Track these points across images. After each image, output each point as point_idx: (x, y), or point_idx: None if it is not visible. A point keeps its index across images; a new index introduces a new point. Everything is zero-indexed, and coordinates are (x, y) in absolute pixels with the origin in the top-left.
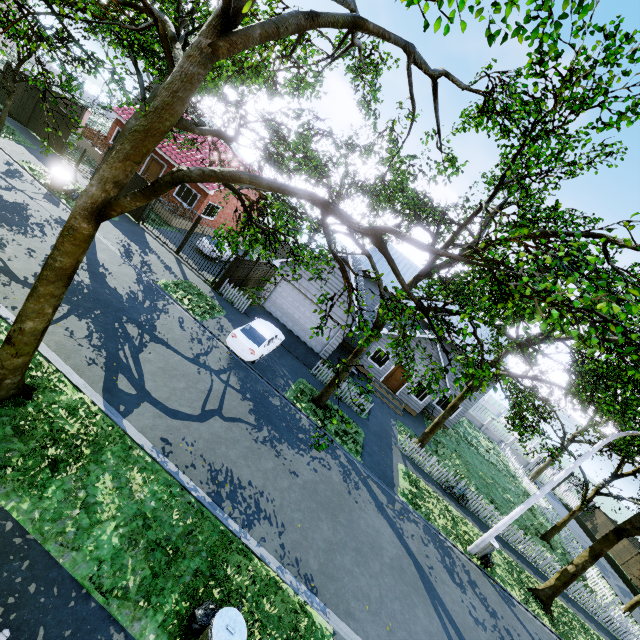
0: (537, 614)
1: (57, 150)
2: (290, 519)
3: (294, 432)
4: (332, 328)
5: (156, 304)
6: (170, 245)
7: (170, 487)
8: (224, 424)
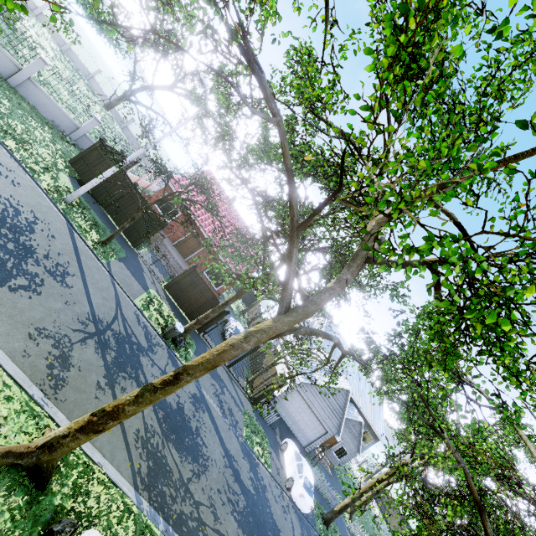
0: None
1: (135, 245)
2: None
3: None
4: (320, 431)
5: (260, 480)
6: None
7: None
8: None
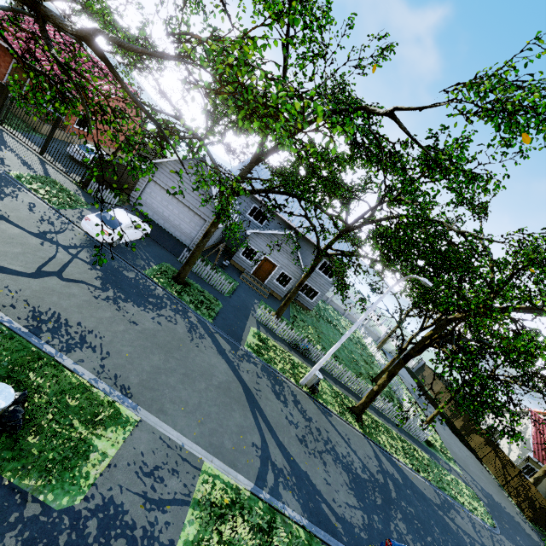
0: (350, 422)
1: None
2: (118, 350)
3: (144, 297)
4: (198, 223)
5: (2, 189)
6: (35, 148)
7: None
8: (61, 283)
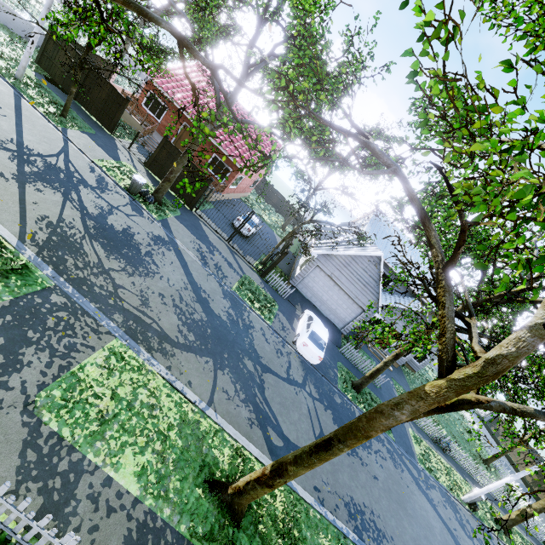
0: (503, 540)
1: (109, 129)
2: (392, 529)
3: None
4: (355, 311)
5: (244, 320)
6: (218, 230)
7: (339, 540)
8: None
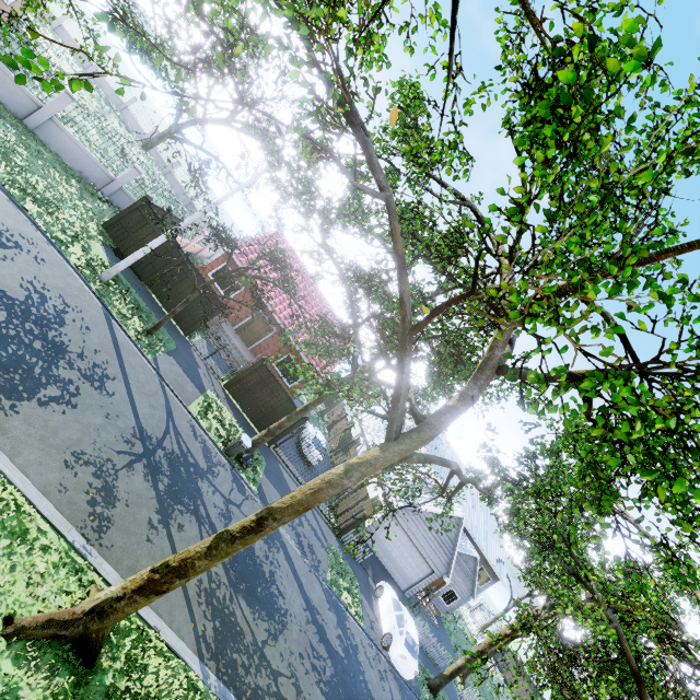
0: None
1: (186, 332)
2: None
3: None
4: (423, 571)
5: (350, 638)
6: (293, 469)
7: None
8: None
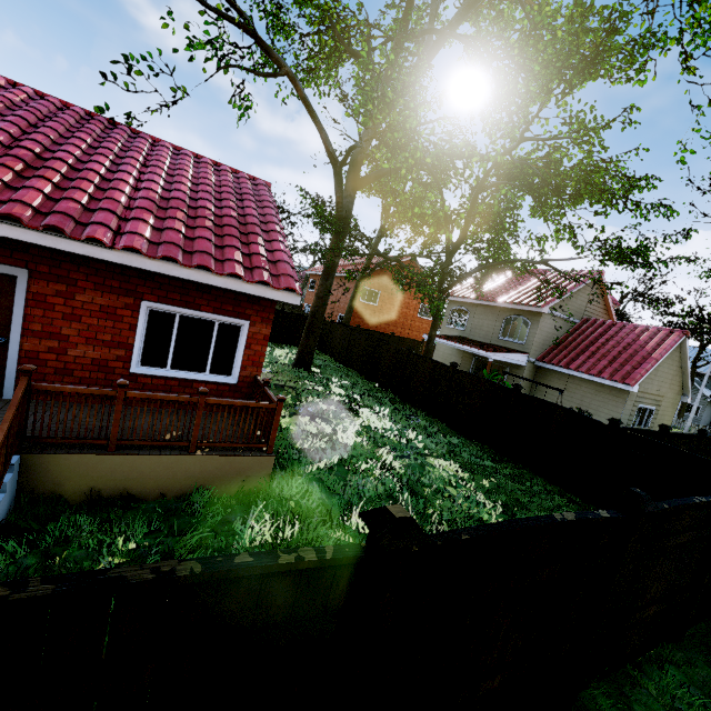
0: None
1: None
2: None
3: None
4: None
5: None
6: None
7: None
8: None
